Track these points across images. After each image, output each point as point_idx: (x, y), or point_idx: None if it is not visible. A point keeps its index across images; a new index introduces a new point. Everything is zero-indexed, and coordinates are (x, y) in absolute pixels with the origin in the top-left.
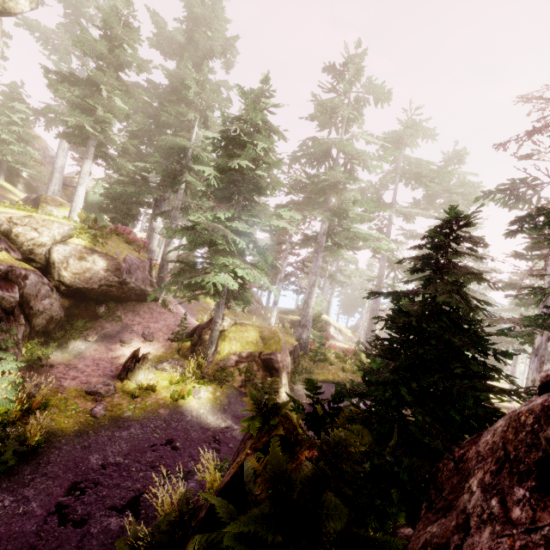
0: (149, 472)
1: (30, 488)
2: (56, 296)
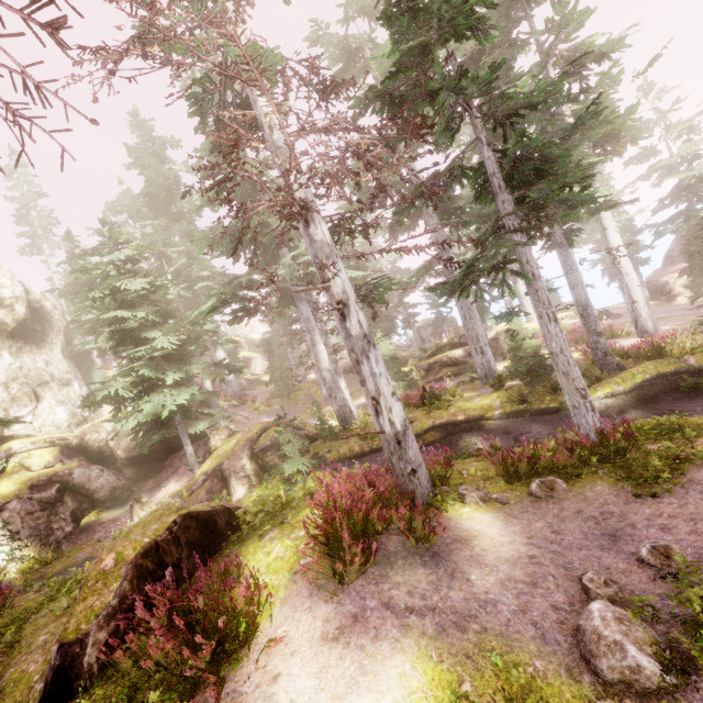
0: None
1: None
2: (108, 473)
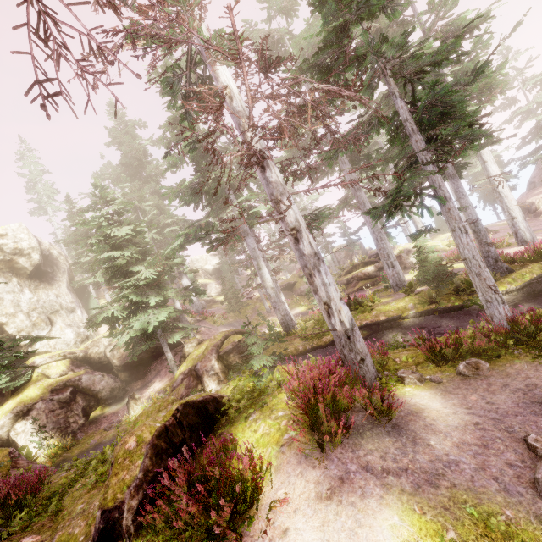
0: None
1: None
2: (108, 377)
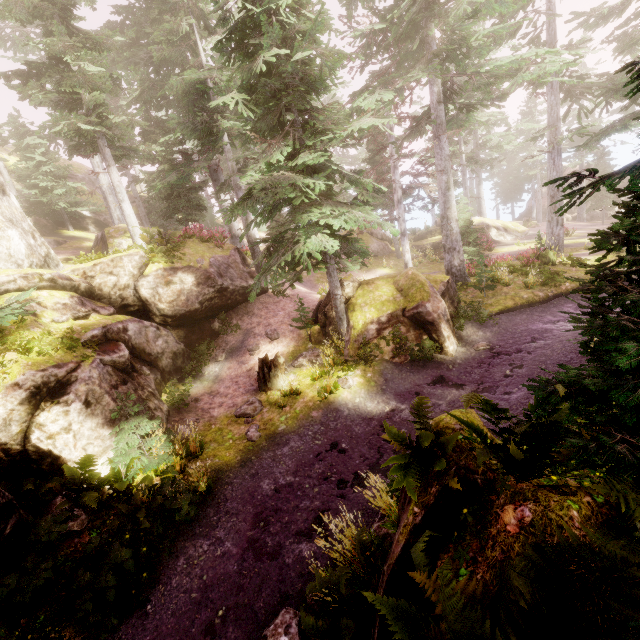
0: (324, 485)
1: (219, 529)
2: (166, 333)
